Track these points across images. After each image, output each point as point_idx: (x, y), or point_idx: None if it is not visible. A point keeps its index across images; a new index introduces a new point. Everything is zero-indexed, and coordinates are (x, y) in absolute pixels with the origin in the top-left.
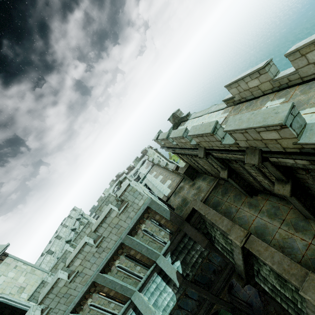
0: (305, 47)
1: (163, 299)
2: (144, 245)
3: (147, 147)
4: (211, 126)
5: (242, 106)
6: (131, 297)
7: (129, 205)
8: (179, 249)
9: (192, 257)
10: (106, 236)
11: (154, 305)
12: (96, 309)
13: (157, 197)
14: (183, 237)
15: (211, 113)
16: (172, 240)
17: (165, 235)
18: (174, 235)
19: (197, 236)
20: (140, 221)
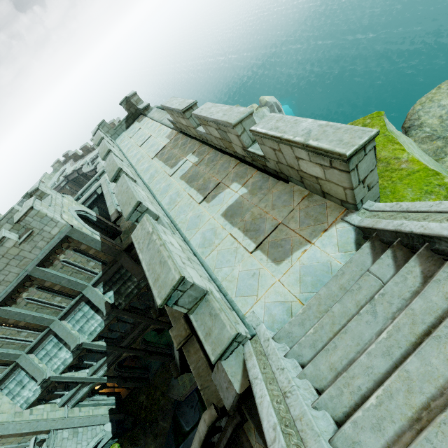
0: (202, 119)
1: (90, 325)
2: (64, 277)
3: (115, 120)
4: (114, 172)
5: (181, 139)
6: (49, 326)
7: (36, 234)
8: (114, 280)
9: (127, 288)
10: (1, 269)
11: (80, 331)
12: (0, 339)
13: (95, 217)
14: (121, 268)
15: (163, 125)
16: (104, 271)
17: (95, 265)
18: (108, 265)
19: (134, 269)
20: (56, 251)
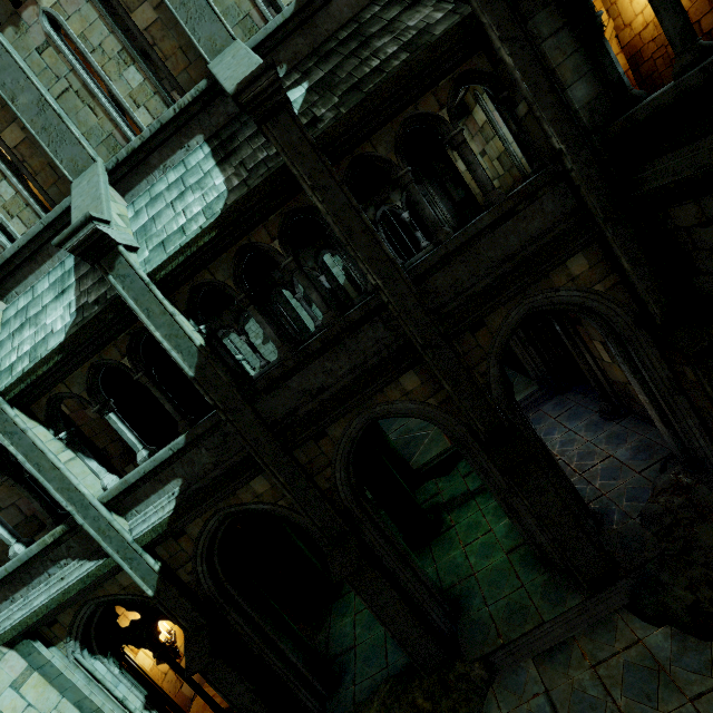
0: None
1: (179, 210)
2: None
3: None
4: None
5: None
6: (72, 180)
7: None
8: (328, 48)
9: (368, 58)
10: None
11: (140, 233)
12: None
13: None
14: (366, 8)
15: None
16: None
17: None
18: None
19: None
20: None
